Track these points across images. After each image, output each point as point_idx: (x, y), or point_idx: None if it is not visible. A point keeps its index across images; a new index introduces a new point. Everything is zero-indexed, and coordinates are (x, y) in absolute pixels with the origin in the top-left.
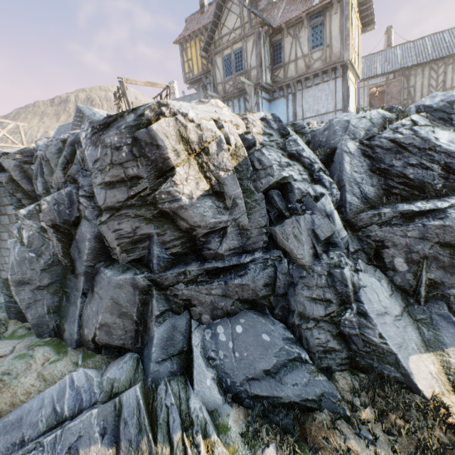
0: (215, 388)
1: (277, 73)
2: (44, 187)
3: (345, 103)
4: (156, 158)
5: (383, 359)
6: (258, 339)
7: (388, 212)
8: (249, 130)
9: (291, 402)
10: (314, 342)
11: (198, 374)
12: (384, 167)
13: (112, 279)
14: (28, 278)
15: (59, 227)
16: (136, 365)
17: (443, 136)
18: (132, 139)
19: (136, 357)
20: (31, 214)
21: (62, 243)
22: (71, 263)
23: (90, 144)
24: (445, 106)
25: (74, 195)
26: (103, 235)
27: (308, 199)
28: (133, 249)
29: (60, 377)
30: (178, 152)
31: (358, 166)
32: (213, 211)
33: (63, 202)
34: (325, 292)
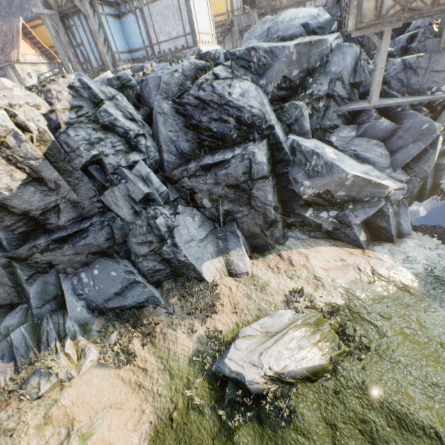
0: (85, 311)
1: None
2: None
3: (192, 26)
4: None
5: (189, 268)
6: (109, 276)
7: (192, 167)
8: (54, 108)
9: (131, 306)
10: (145, 269)
11: (70, 307)
12: (195, 123)
13: None
14: None
15: None
16: (27, 312)
17: (238, 89)
18: None
19: (26, 307)
20: None
21: None
22: None
23: None
24: (245, 53)
25: None
26: None
27: (121, 171)
28: None
29: None
30: None
31: (173, 125)
32: (39, 195)
33: None
34: (148, 237)
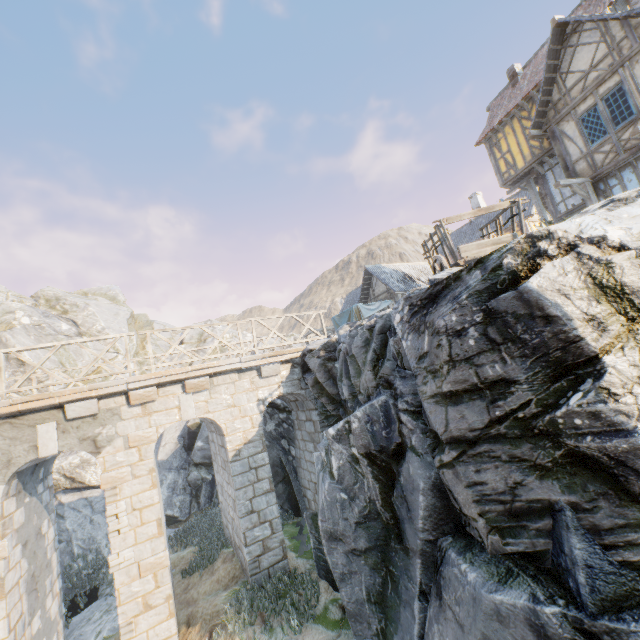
0: None
1: None
2: (350, 391)
3: None
4: (542, 342)
5: None
6: None
7: None
8: None
9: None
10: None
11: None
12: None
13: (481, 594)
14: (339, 531)
15: (374, 458)
16: None
17: None
18: (483, 313)
19: None
20: (340, 435)
21: (380, 483)
22: (394, 520)
23: (409, 330)
24: None
25: (391, 409)
26: (446, 487)
27: None
28: (513, 529)
29: None
30: (600, 321)
31: None
32: None
33: (377, 418)
34: None
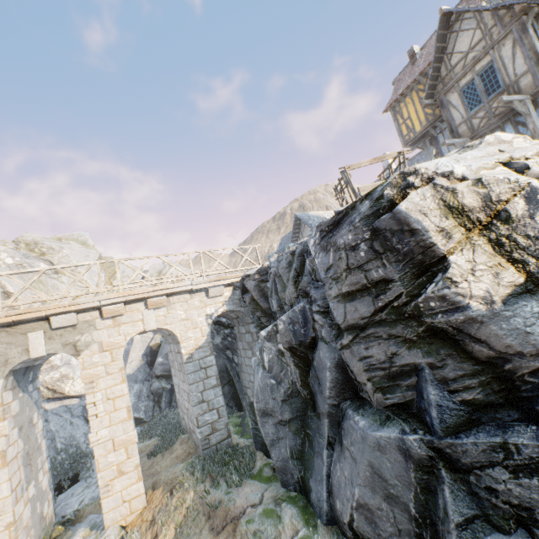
0: None
1: None
2: (278, 304)
3: None
4: (409, 249)
5: None
6: None
7: None
8: None
9: None
10: None
11: None
12: None
13: (367, 433)
14: (270, 408)
15: (295, 350)
16: None
17: None
18: (370, 232)
19: None
20: (269, 335)
21: (299, 369)
22: (310, 396)
23: (319, 250)
24: None
25: (307, 312)
26: (346, 363)
27: None
28: (391, 388)
29: None
30: (447, 231)
31: None
32: None
33: (297, 320)
34: None
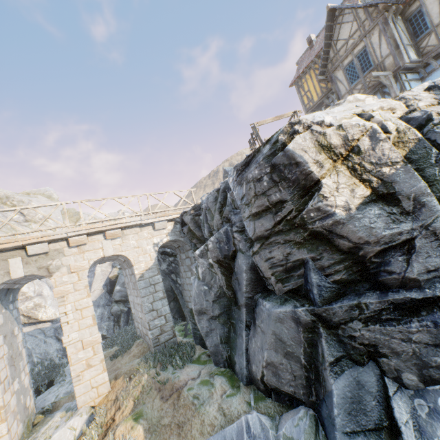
0: None
1: (425, 43)
2: (208, 231)
3: None
4: (296, 177)
5: None
6: None
7: None
8: (413, 107)
9: None
10: None
11: None
12: None
13: (271, 311)
14: (204, 308)
15: (221, 262)
16: (315, 426)
17: None
18: (270, 167)
19: (313, 416)
20: (202, 253)
21: (225, 276)
22: (233, 295)
23: (236, 185)
24: None
25: (229, 232)
26: (256, 265)
27: None
28: (287, 278)
29: (236, 415)
30: (320, 163)
31: None
32: (384, 220)
33: (222, 239)
34: None
